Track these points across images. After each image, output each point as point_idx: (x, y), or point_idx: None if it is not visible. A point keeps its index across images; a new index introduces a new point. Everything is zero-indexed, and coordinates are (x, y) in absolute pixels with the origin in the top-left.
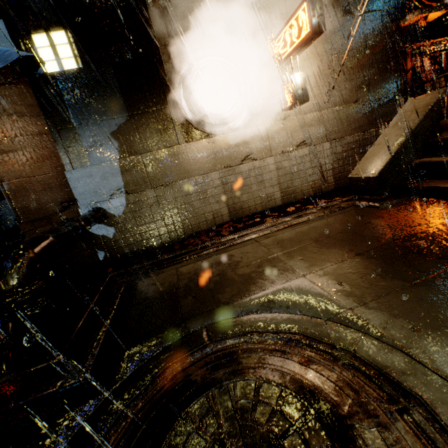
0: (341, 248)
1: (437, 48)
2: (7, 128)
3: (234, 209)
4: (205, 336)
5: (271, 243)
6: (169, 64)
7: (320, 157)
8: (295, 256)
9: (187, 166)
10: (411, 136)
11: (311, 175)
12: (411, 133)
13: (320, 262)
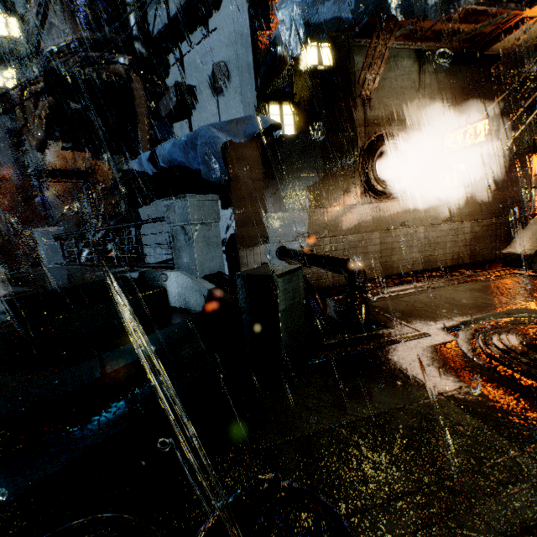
0: (533, 295)
1: None
2: (244, 172)
3: (385, 267)
4: (486, 324)
5: (466, 290)
6: (359, 140)
7: (460, 233)
8: (499, 297)
9: (358, 223)
10: None
11: (451, 247)
12: None
13: (526, 300)
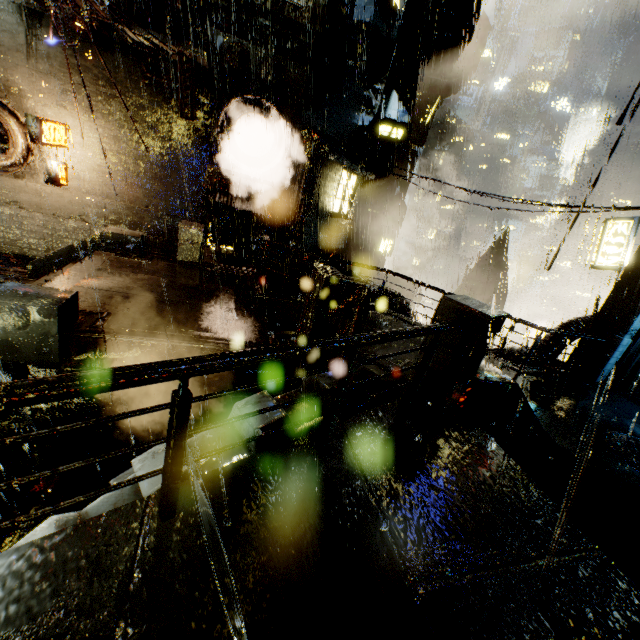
0: None
1: (209, 202)
2: None
3: None
4: None
5: None
6: None
7: None
8: None
9: None
10: (66, 249)
11: None
12: (67, 248)
13: None
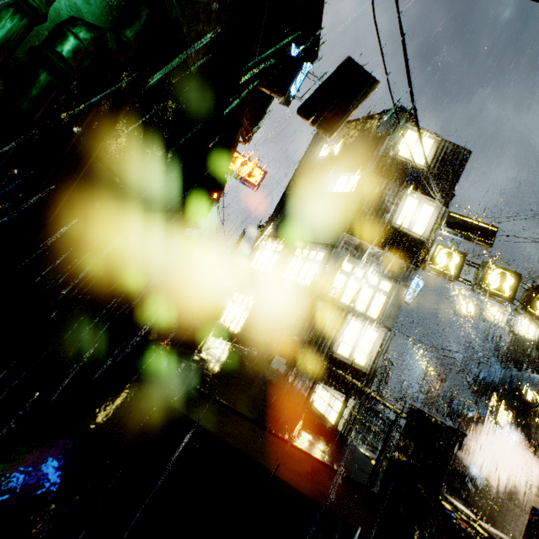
0: None
1: None
2: (472, 430)
3: None
4: None
5: None
6: None
7: None
8: None
9: (516, 497)
10: None
11: None
12: None
13: None
